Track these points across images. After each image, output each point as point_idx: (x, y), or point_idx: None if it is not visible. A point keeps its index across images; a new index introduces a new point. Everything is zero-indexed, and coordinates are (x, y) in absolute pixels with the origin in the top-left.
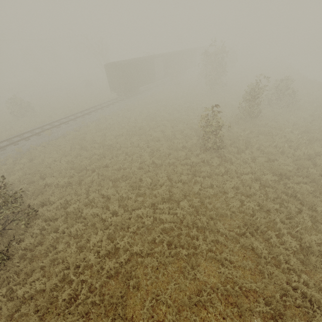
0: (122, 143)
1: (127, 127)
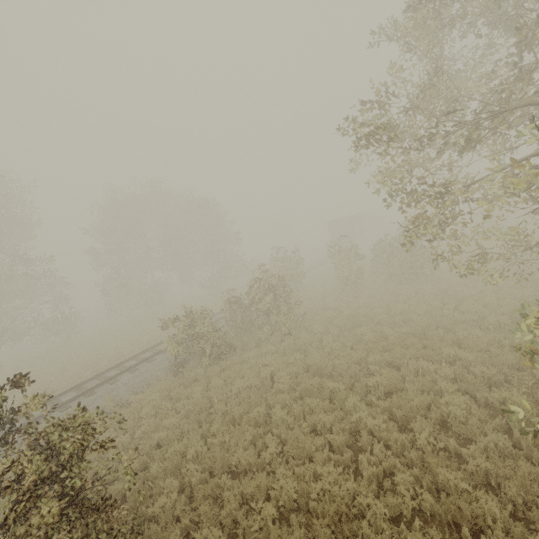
0: None
1: None
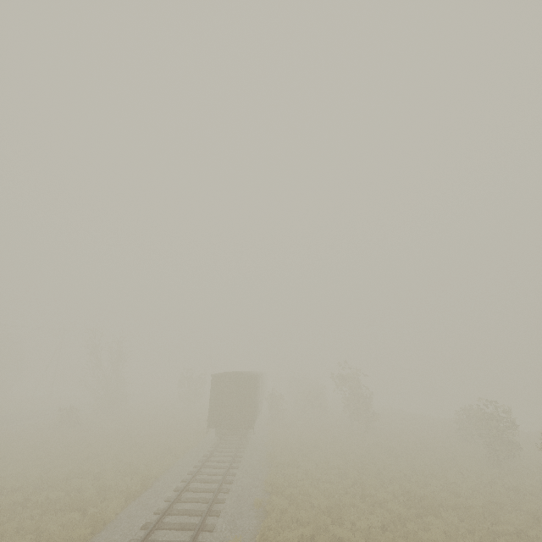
0: (457, 535)
1: (386, 495)
